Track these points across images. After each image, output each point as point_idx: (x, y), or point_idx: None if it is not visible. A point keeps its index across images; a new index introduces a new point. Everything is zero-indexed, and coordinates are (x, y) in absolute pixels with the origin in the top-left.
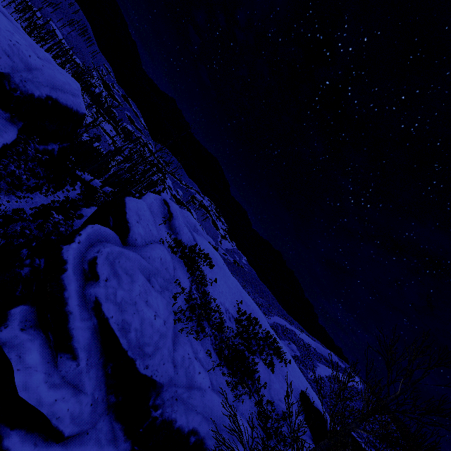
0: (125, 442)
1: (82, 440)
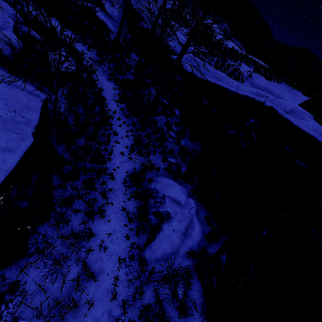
0: (128, 34)
1: (113, 21)
